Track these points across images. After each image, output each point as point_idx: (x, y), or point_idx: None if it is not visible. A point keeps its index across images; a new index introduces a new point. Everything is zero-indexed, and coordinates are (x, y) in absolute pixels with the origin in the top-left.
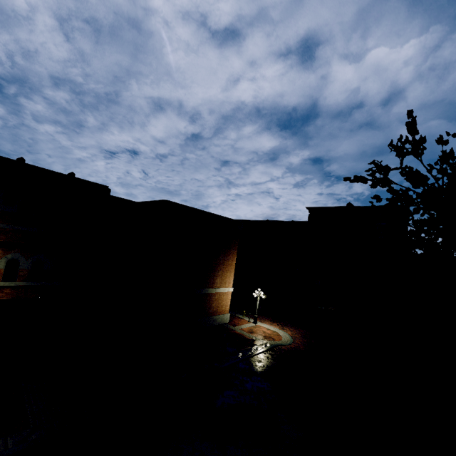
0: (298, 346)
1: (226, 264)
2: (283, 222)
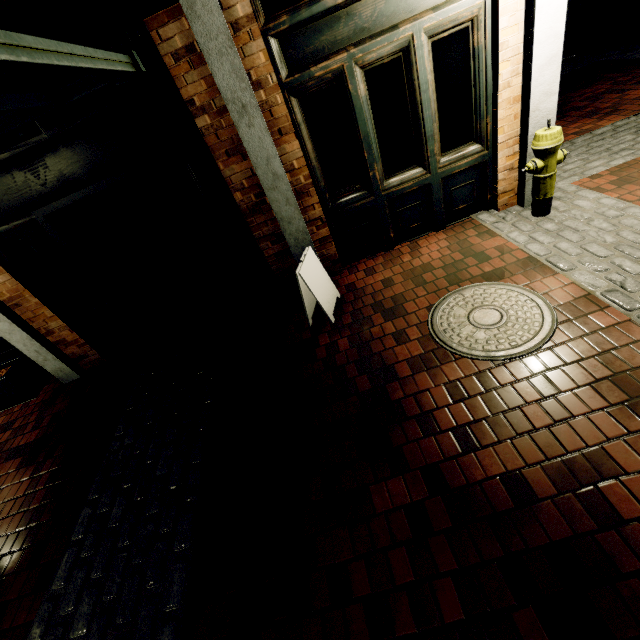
0: None
1: None
2: None
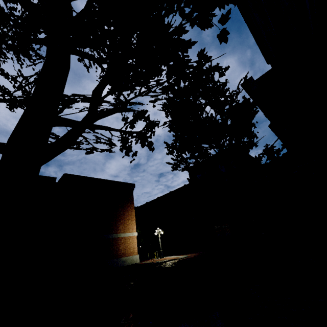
0: (190, 257)
1: (127, 214)
2: (180, 188)
